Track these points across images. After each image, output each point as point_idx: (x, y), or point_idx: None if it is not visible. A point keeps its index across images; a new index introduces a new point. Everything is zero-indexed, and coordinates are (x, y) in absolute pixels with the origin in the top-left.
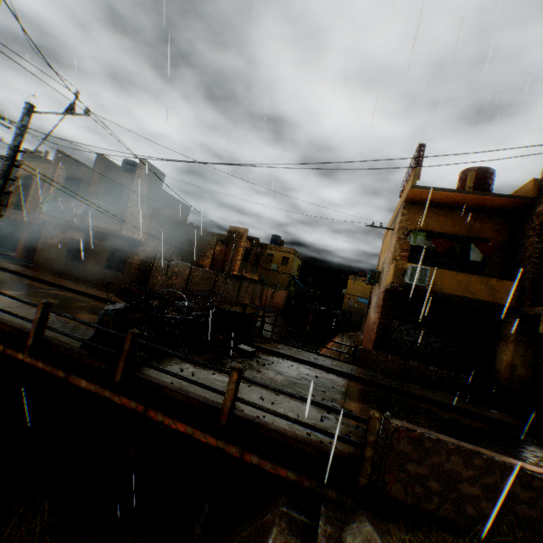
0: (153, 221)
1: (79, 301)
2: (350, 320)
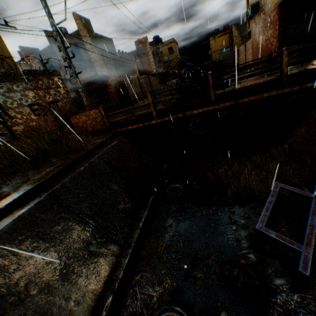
0: (105, 59)
1: (114, 117)
2: (227, 64)
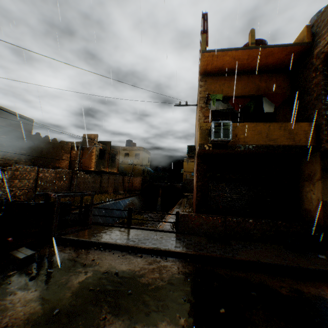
0: None
1: None
2: (187, 188)
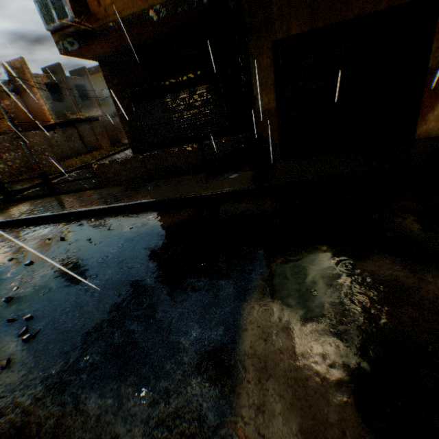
0: None
1: None
2: None
